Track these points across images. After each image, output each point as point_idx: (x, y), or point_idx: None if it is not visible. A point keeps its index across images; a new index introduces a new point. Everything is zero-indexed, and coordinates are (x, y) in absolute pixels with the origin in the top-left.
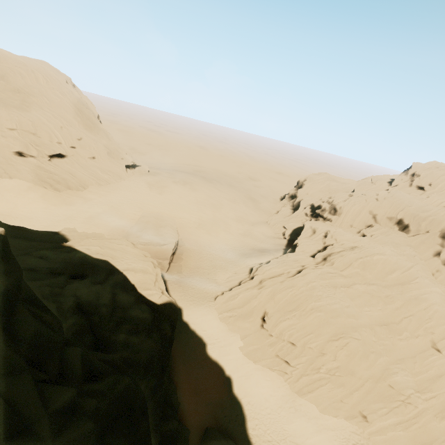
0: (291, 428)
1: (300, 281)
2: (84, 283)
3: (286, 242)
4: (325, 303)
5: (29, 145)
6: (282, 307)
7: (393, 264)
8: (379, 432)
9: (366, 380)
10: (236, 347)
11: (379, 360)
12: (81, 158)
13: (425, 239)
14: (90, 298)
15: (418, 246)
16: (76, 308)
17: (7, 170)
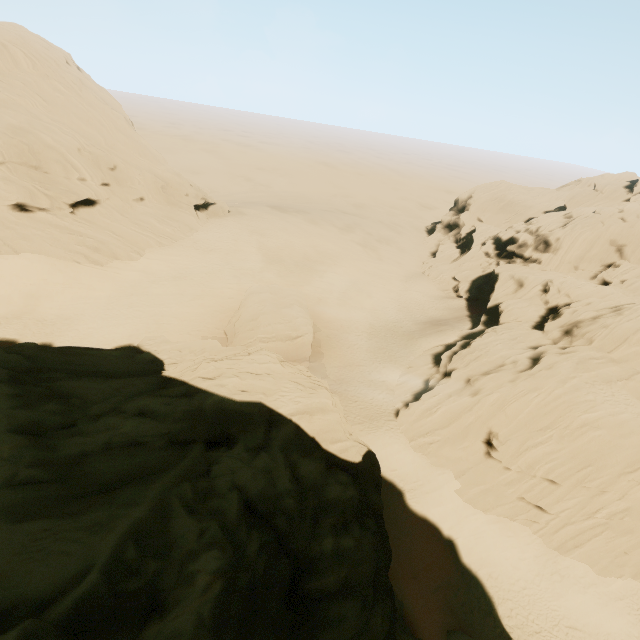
0: (562, 606)
1: (548, 379)
2: (238, 455)
3: (464, 303)
4: (605, 413)
5: (33, 190)
6: (524, 424)
7: None
8: None
9: None
10: (449, 491)
11: None
12: (123, 203)
13: None
14: (262, 486)
15: None
16: (247, 512)
17: (6, 240)
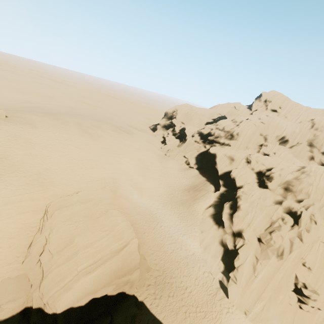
0: None
1: (318, 231)
2: None
3: (197, 171)
4: None
5: None
6: (321, 272)
7: None
8: None
9: None
10: None
11: None
12: None
13: (301, 149)
14: None
15: (299, 155)
16: None
17: None
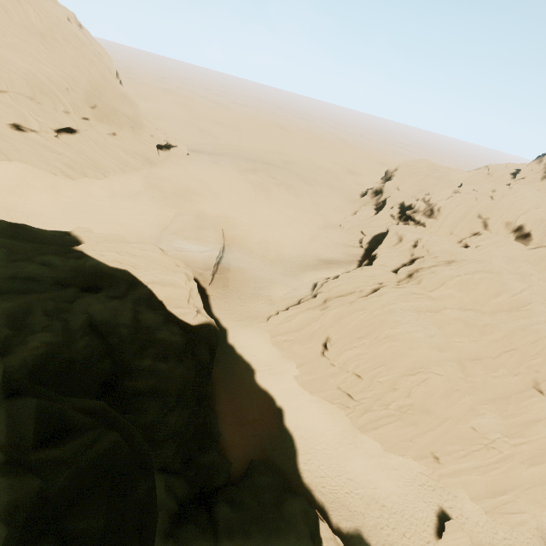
0: (349, 465)
1: (374, 303)
2: (98, 297)
3: (362, 252)
4: (404, 331)
5: (27, 115)
6: (349, 333)
7: (500, 285)
8: (451, 475)
9: (444, 420)
10: (290, 375)
11: (464, 399)
12: (98, 135)
13: None
14: (106, 316)
15: (539, 262)
16: (89, 328)
17: (3, 150)
